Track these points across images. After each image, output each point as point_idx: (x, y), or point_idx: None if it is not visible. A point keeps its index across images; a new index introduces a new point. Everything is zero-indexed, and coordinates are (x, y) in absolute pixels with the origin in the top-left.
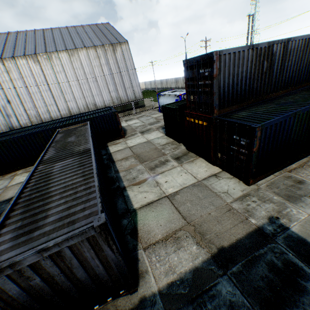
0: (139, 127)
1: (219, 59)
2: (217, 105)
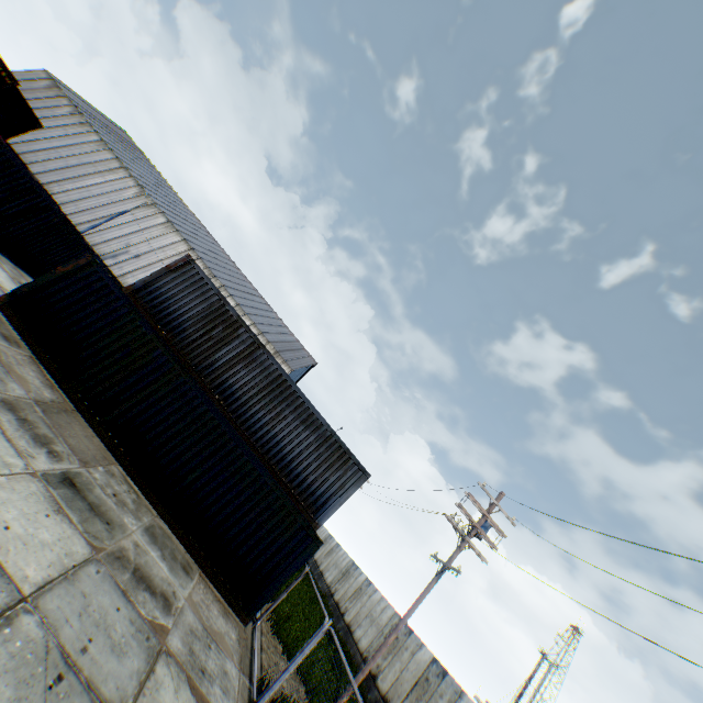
0: None
1: (187, 265)
2: (138, 287)
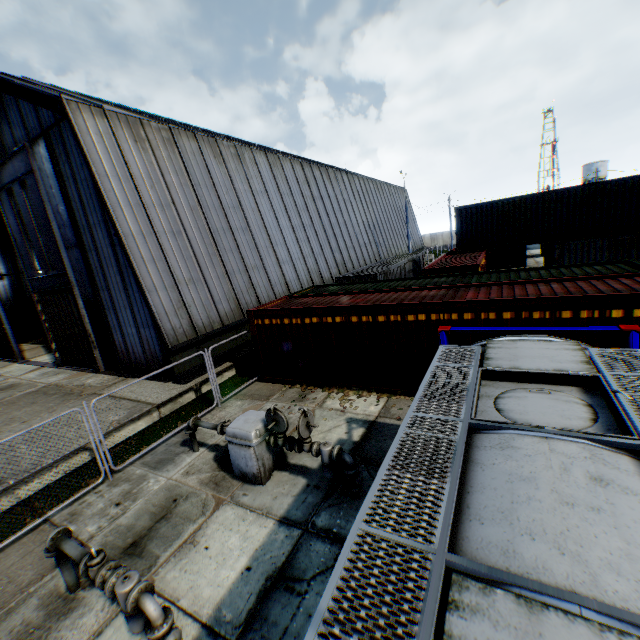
0: None
1: None
2: None
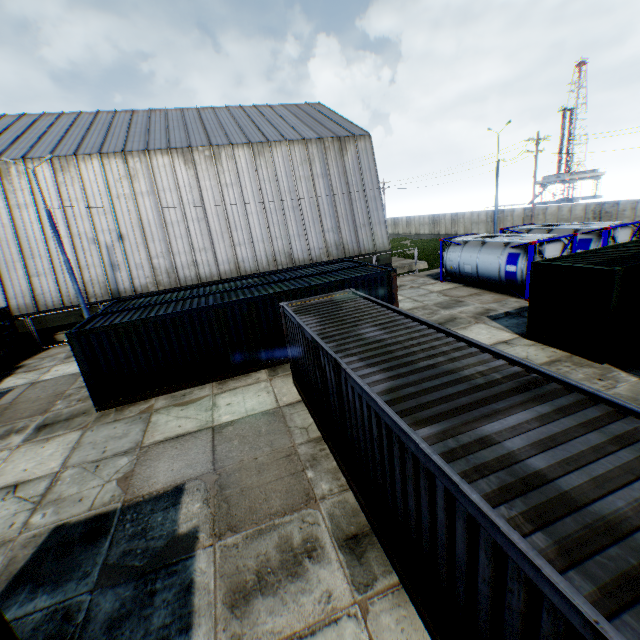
0: (417, 311)
1: None
2: None
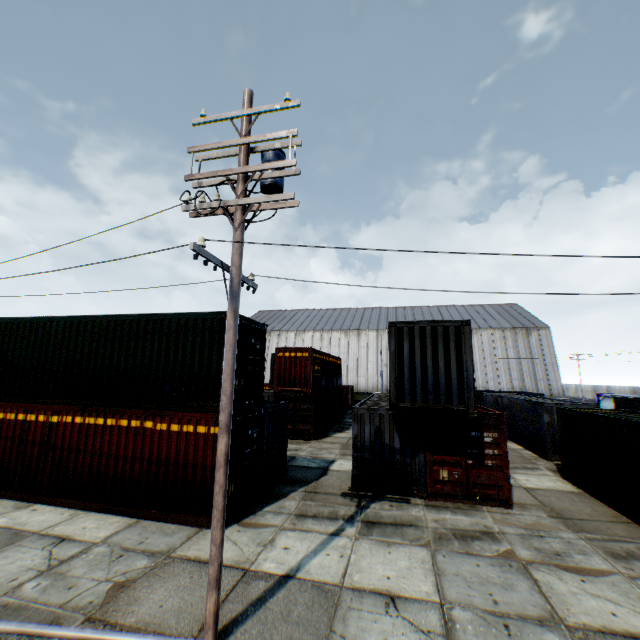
0: None
1: None
2: None
